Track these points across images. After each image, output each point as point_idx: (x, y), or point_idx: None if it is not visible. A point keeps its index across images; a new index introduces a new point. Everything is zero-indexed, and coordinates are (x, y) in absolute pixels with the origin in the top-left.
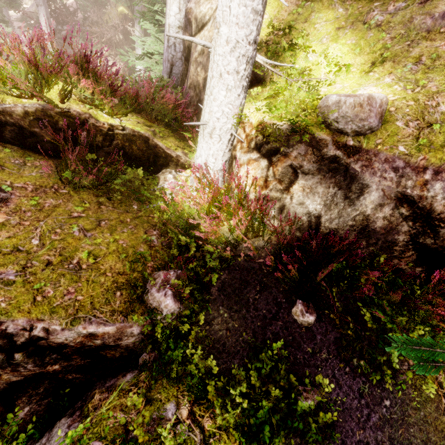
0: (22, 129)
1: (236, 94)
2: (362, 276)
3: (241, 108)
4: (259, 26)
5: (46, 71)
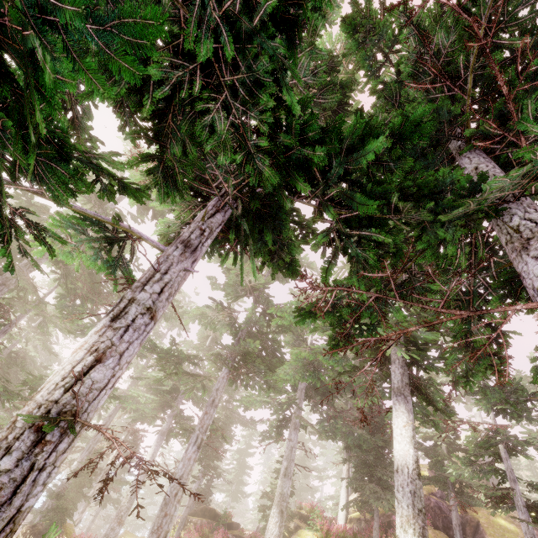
0: (304, 518)
1: (344, 510)
2: (359, 533)
3: (346, 514)
4: (347, 499)
5: (312, 508)
